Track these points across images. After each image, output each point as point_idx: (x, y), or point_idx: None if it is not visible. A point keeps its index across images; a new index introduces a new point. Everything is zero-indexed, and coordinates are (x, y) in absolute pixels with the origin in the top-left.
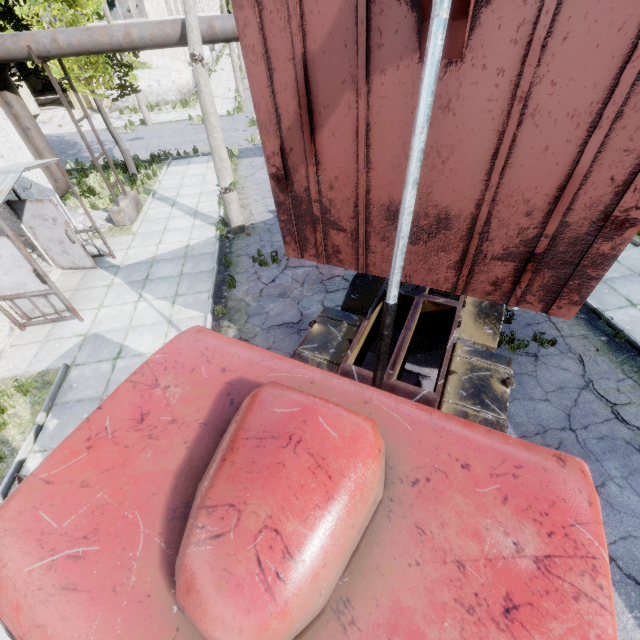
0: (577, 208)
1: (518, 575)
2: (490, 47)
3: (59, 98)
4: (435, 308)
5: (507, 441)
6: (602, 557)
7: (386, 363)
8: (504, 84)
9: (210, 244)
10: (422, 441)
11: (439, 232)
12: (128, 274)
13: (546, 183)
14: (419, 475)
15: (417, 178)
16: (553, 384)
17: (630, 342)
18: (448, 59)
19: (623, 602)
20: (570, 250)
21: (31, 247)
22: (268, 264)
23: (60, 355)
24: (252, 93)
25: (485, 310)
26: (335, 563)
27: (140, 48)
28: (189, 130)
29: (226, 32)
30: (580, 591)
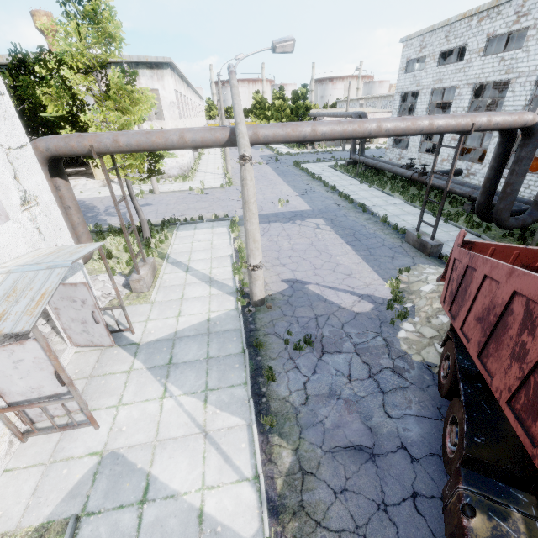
0: None
1: None
2: None
3: (82, 170)
4: None
5: None
6: None
7: None
8: None
9: (232, 318)
10: None
11: None
12: (149, 355)
13: None
14: None
15: None
16: None
17: None
18: None
19: None
20: None
21: (46, 316)
22: (303, 348)
23: (67, 492)
24: None
25: None
26: None
27: (190, 148)
28: (191, 199)
29: (267, 137)
30: None
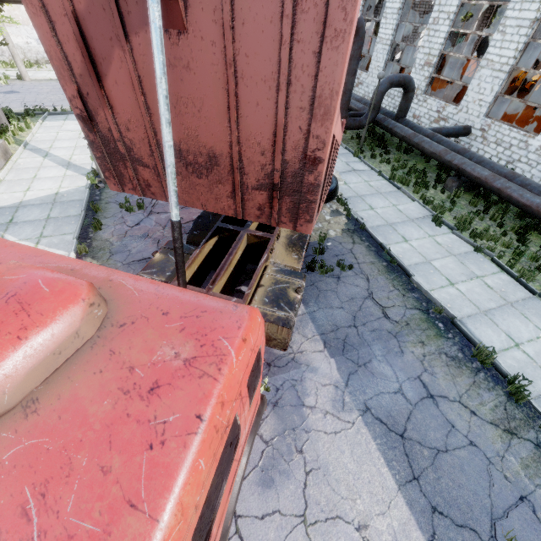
0: (288, 149)
1: (169, 369)
2: (201, 24)
3: None
4: (256, 240)
5: (206, 298)
6: (230, 354)
7: (185, 271)
8: (218, 53)
9: (80, 192)
10: (142, 301)
11: (213, 168)
12: None
13: (266, 130)
14: (128, 321)
15: (168, 118)
16: (347, 296)
17: (400, 265)
18: (178, 29)
19: (371, 435)
20: (294, 181)
21: None
22: (134, 210)
23: None
24: (41, 41)
25: (294, 241)
26: (20, 371)
27: None
28: None
29: None
30: (205, 373)
